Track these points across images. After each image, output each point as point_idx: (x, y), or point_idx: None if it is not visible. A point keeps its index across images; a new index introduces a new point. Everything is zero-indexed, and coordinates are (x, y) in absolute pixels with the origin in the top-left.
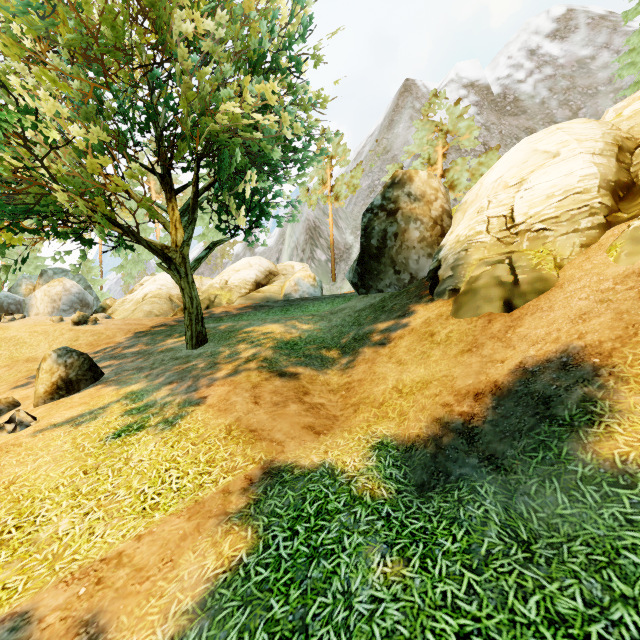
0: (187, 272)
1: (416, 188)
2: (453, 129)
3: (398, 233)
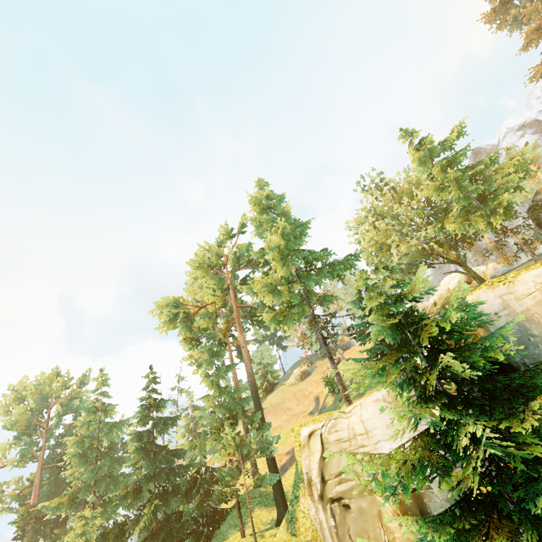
0: (466, 265)
1: None
2: (534, 155)
3: None
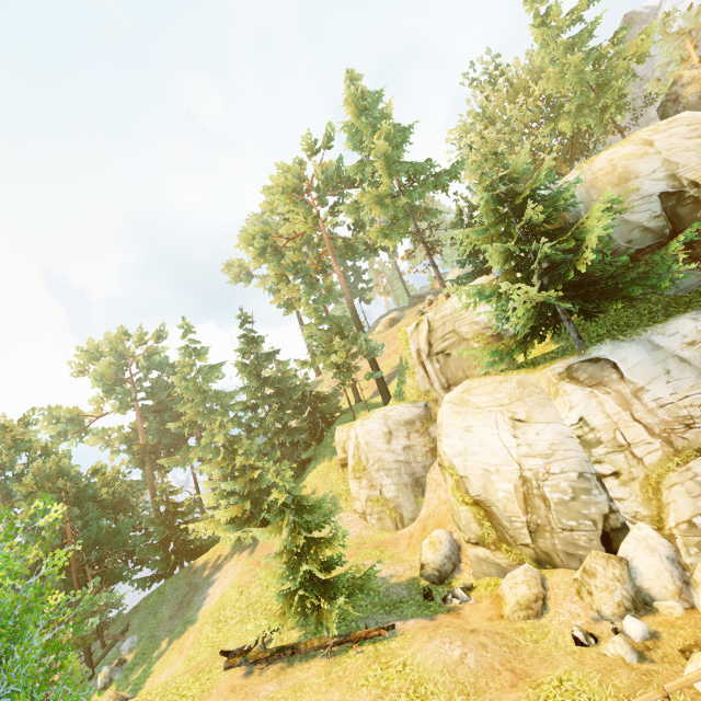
0: None
1: (685, 80)
2: (695, 26)
3: (684, 104)
